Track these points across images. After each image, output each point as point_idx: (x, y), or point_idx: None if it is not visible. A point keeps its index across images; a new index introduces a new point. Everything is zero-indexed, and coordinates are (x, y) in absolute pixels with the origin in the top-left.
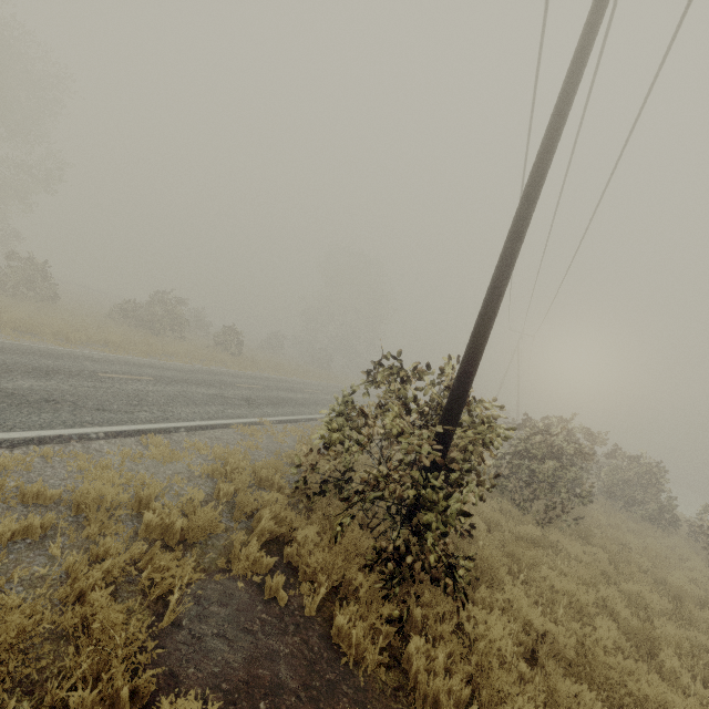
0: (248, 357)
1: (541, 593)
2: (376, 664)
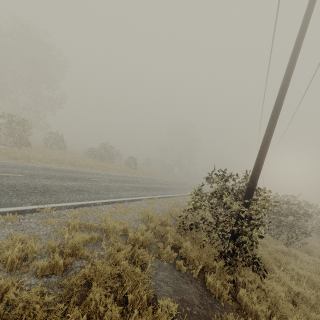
0: (139, 169)
1: (292, 276)
2: (227, 298)
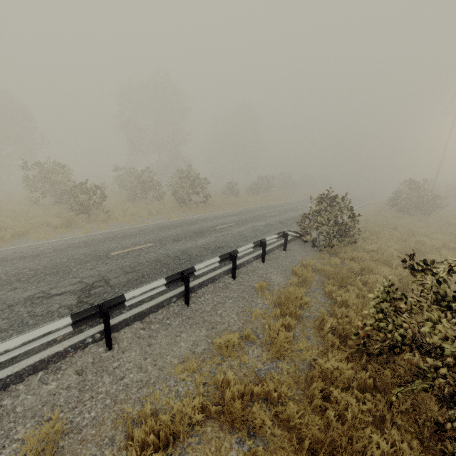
0: (333, 187)
1: None
2: None
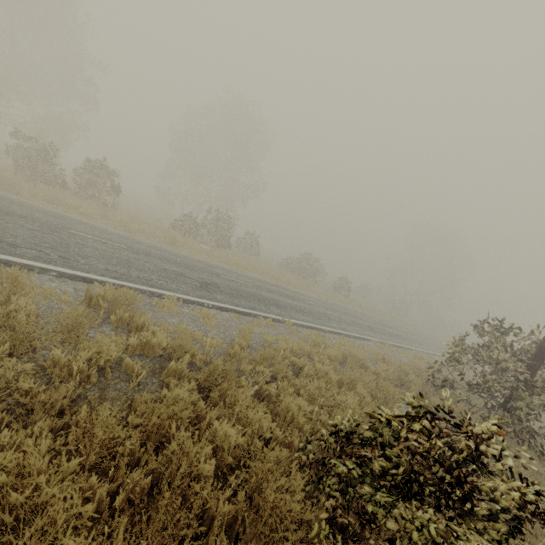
0: (352, 299)
1: None
2: None
